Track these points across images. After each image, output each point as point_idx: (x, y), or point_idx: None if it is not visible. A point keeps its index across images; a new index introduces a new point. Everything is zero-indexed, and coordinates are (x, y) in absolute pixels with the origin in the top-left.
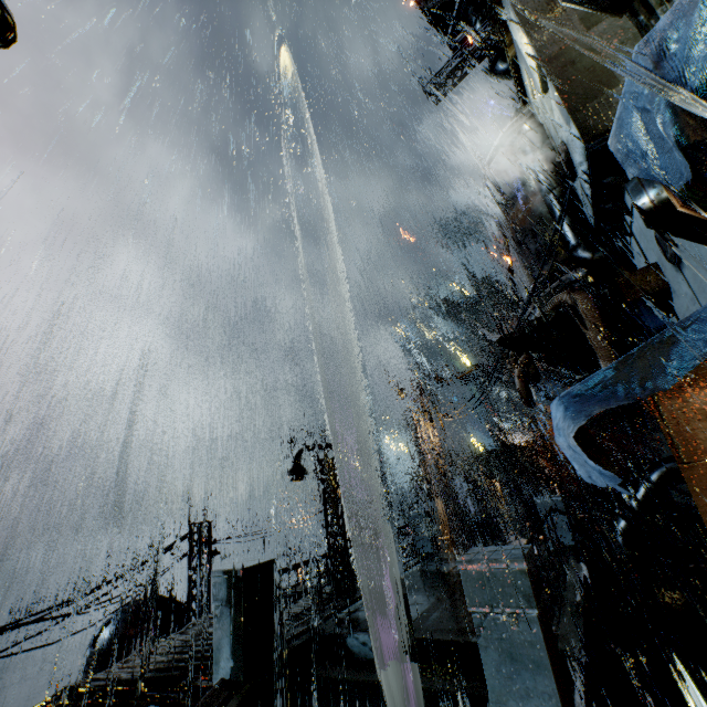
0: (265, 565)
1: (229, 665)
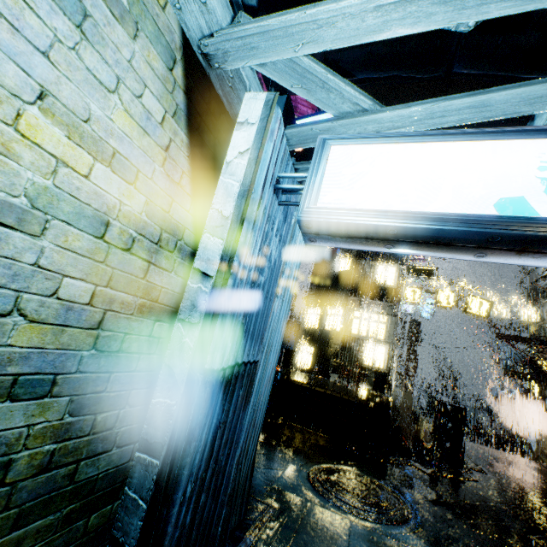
0: (436, 397)
1: (428, 408)
